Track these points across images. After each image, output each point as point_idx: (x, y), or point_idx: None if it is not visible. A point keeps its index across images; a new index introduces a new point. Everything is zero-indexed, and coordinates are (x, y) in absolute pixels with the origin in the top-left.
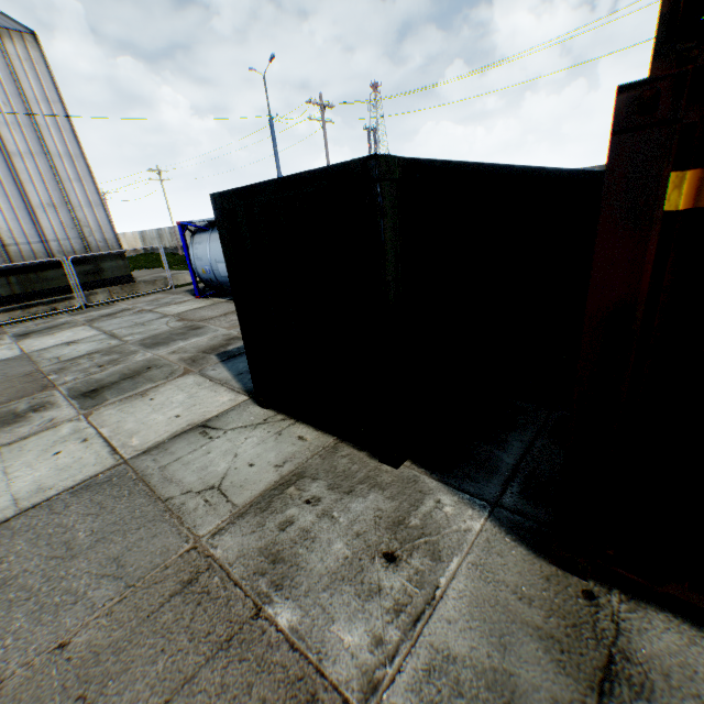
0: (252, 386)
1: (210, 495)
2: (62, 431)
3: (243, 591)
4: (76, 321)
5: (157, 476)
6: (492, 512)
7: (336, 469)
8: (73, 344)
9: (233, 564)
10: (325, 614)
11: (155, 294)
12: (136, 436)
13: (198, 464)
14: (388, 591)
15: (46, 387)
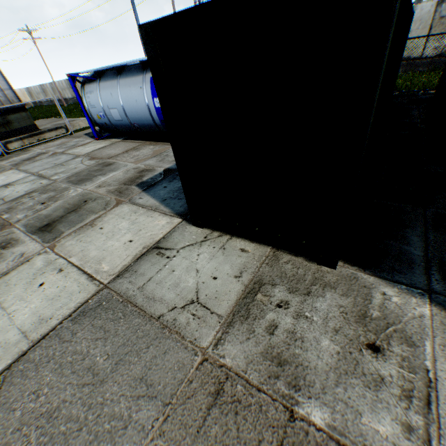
0: (179, 209)
1: (194, 309)
2: (36, 264)
3: (269, 395)
4: (3, 166)
5: (140, 297)
6: (430, 298)
7: (286, 274)
8: (10, 186)
9: (247, 371)
10: (349, 408)
11: (60, 139)
12: (104, 262)
13: (169, 282)
14: (390, 379)
15: (4, 226)
